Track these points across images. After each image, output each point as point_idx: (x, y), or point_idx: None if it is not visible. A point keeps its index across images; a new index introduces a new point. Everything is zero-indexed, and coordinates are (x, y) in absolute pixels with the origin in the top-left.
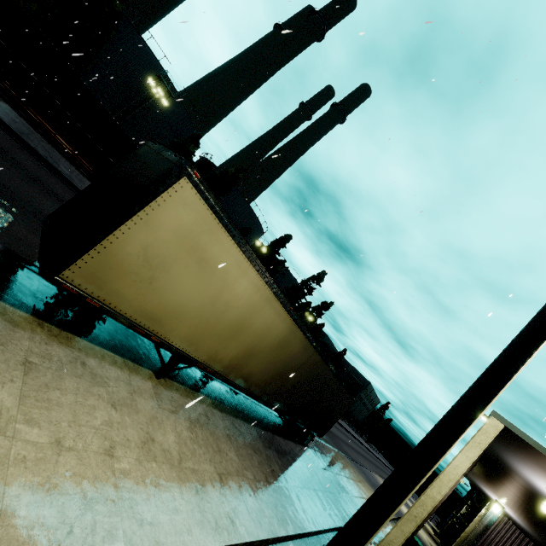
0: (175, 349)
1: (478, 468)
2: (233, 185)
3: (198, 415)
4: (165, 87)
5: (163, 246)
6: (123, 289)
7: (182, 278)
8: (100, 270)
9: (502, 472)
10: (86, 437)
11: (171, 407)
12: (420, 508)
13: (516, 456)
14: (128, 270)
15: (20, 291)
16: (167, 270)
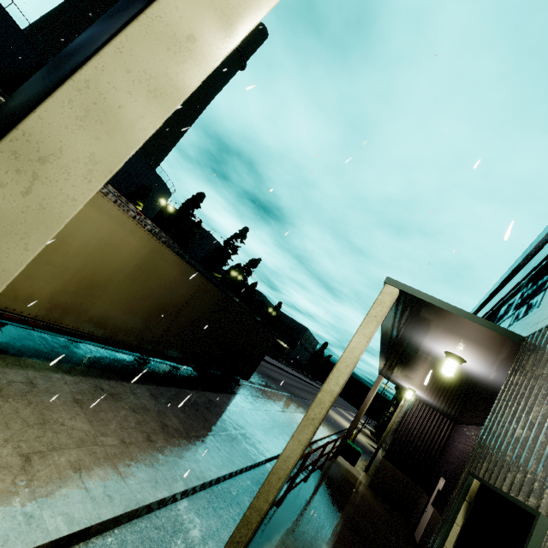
0: None
1: (390, 362)
2: None
3: (3, 385)
4: None
5: None
6: None
7: None
8: None
9: (407, 355)
10: None
11: None
12: (317, 409)
13: (416, 327)
14: None
15: None
16: None
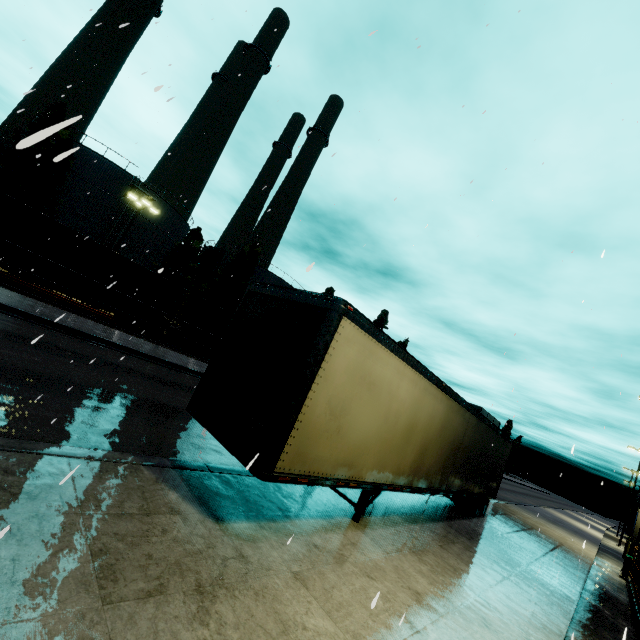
0: (368, 484)
1: None
2: (255, 264)
3: (410, 541)
4: (142, 194)
5: (340, 392)
6: (320, 452)
7: (359, 412)
8: (301, 446)
9: None
10: (390, 624)
11: (391, 546)
12: None
13: None
14: (320, 432)
15: (219, 500)
16: (348, 412)
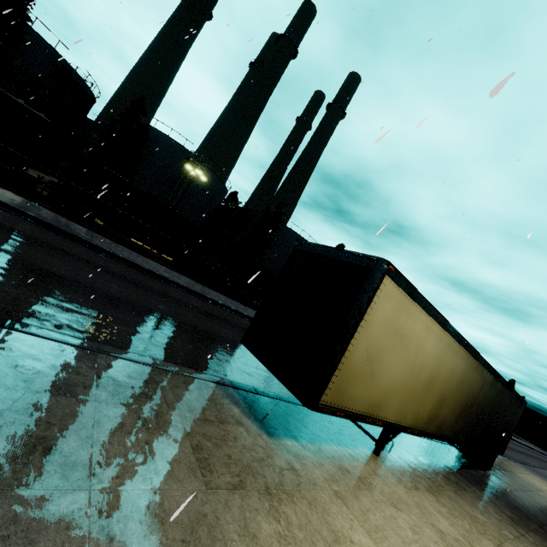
0: (391, 425)
1: None
2: (278, 222)
3: (425, 482)
4: (194, 164)
5: (376, 341)
6: (355, 391)
7: (390, 360)
8: (341, 384)
9: None
10: None
11: (410, 483)
12: None
13: None
14: (357, 374)
15: (268, 419)
16: (380, 359)
